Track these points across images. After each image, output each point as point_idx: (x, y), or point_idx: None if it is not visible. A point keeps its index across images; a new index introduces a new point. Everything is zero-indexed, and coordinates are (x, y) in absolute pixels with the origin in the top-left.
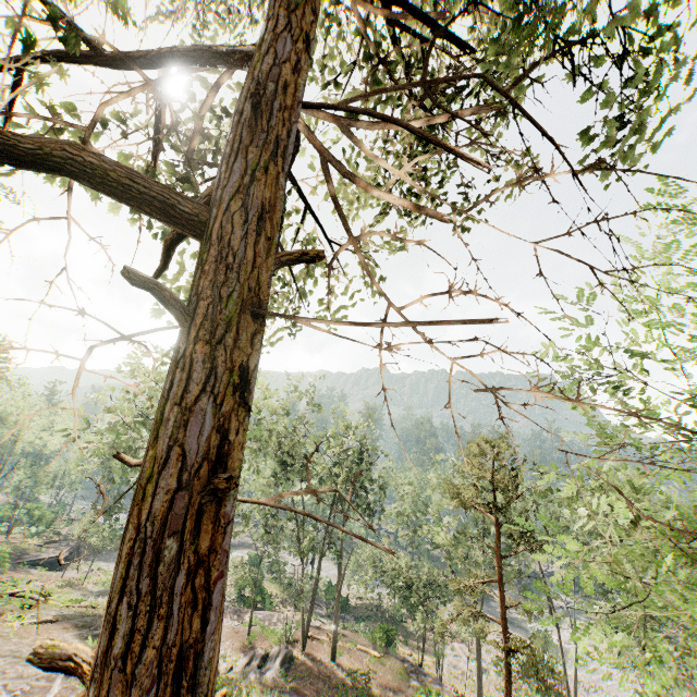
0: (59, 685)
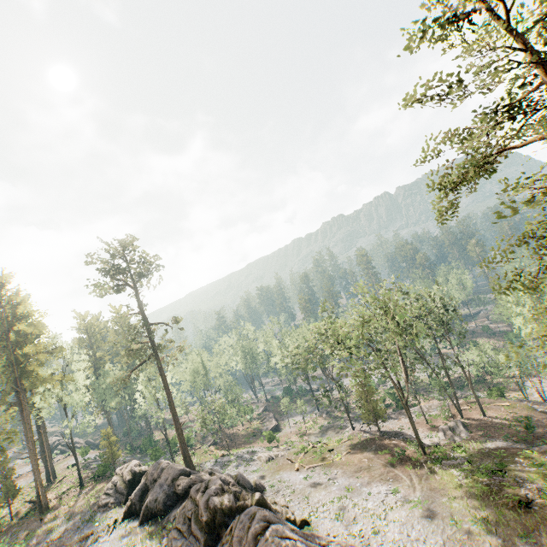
0: (399, 472)
